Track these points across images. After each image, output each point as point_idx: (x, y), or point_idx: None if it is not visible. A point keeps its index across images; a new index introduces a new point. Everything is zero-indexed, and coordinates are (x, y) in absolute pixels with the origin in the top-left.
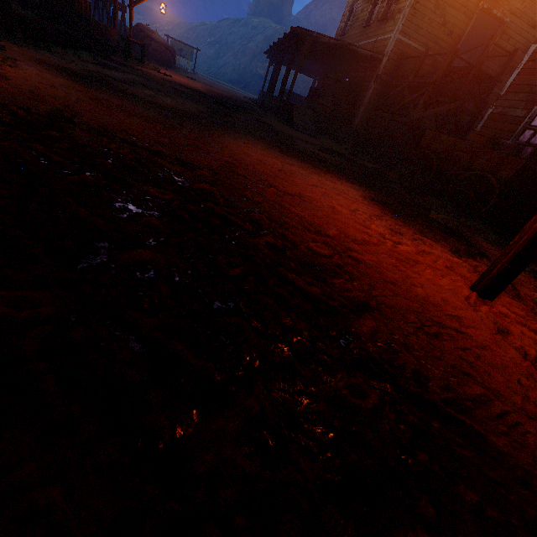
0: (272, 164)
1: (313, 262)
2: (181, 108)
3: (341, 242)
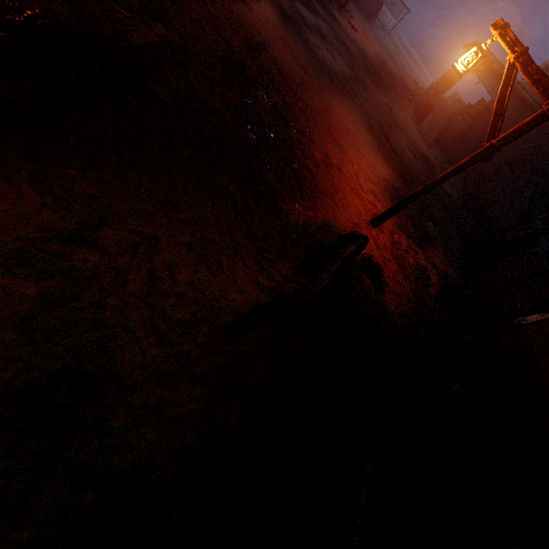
0: (347, 127)
1: (309, 155)
2: (330, 65)
3: (331, 165)
